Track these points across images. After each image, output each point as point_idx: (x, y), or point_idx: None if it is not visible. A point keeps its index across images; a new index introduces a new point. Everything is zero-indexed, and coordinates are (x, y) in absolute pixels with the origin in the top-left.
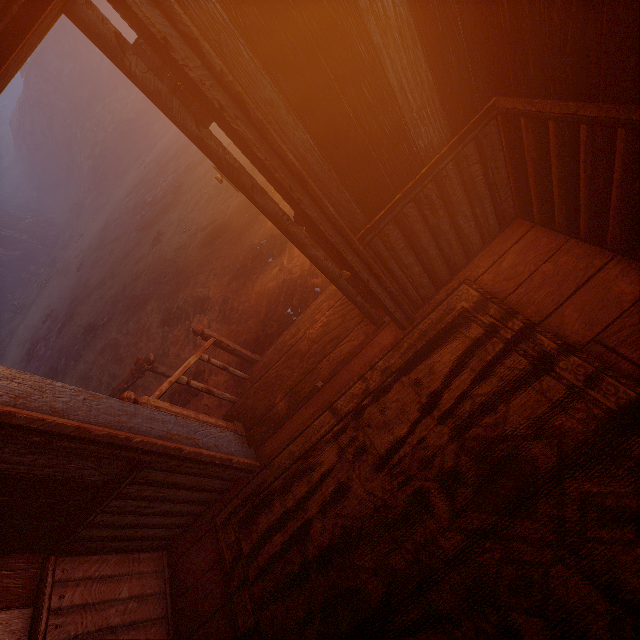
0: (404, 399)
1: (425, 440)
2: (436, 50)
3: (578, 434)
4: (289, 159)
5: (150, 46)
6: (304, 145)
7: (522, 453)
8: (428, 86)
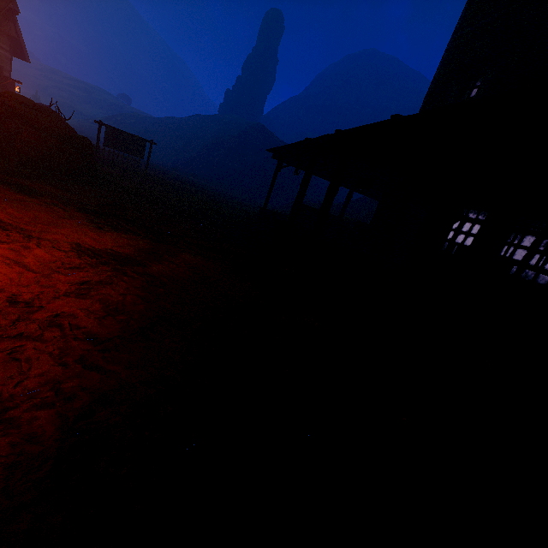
0: None
1: None
2: None
3: None
4: None
5: None
6: None
7: None
8: None
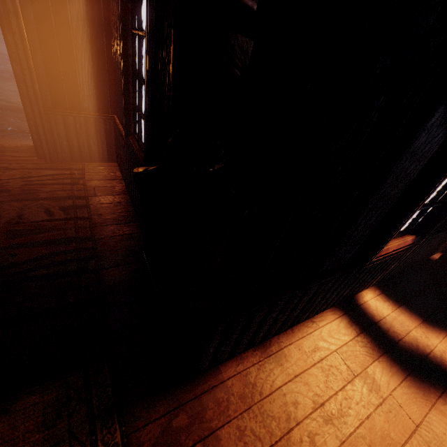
0: (19, 173)
1: (10, 182)
2: (99, 87)
3: (60, 195)
4: (30, 62)
5: (5, 6)
6: (41, 66)
7: (39, 194)
8: (93, 92)
